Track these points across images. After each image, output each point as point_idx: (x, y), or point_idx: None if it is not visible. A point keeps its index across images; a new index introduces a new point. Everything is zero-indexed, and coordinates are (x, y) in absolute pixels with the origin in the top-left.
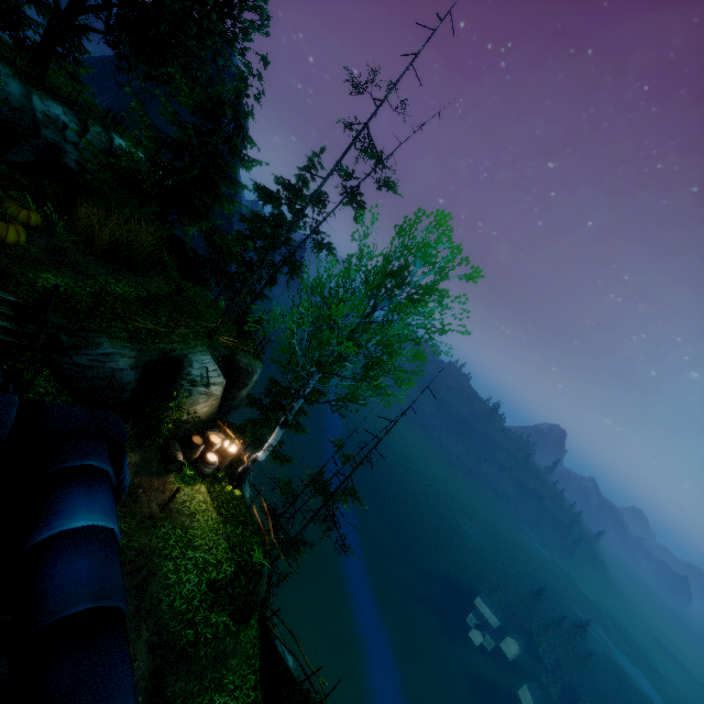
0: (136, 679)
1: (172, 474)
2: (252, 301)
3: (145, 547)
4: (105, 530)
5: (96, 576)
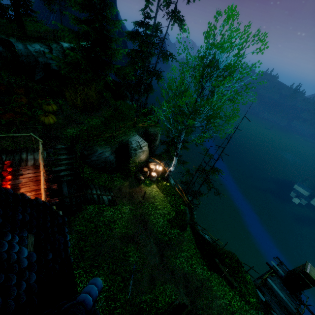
0: (154, 253)
1: (142, 184)
2: (146, 100)
3: (142, 213)
4: None
5: None
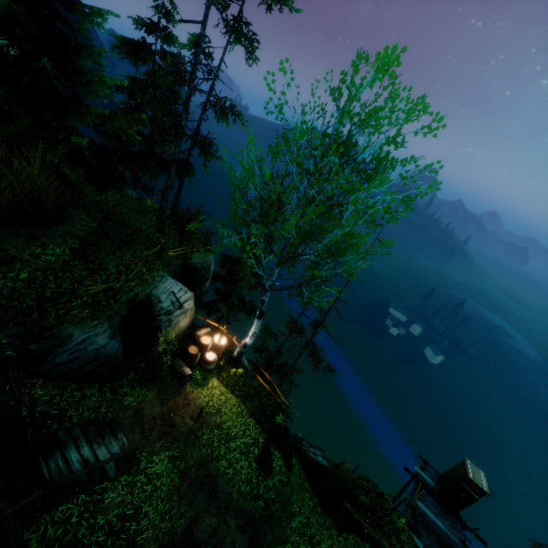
0: None
1: (187, 385)
2: (177, 195)
3: (199, 459)
4: None
5: None
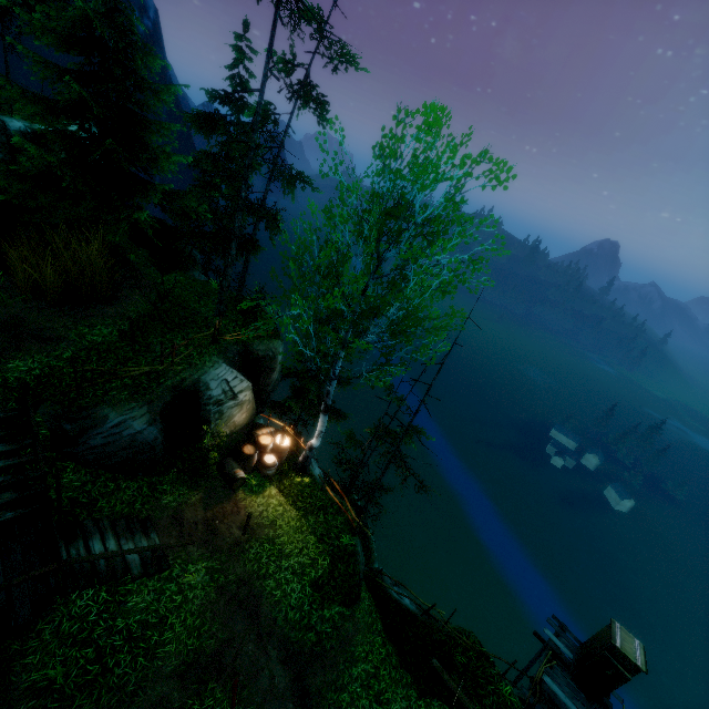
0: (281, 691)
1: (239, 491)
2: (243, 275)
3: (243, 575)
4: None
5: None
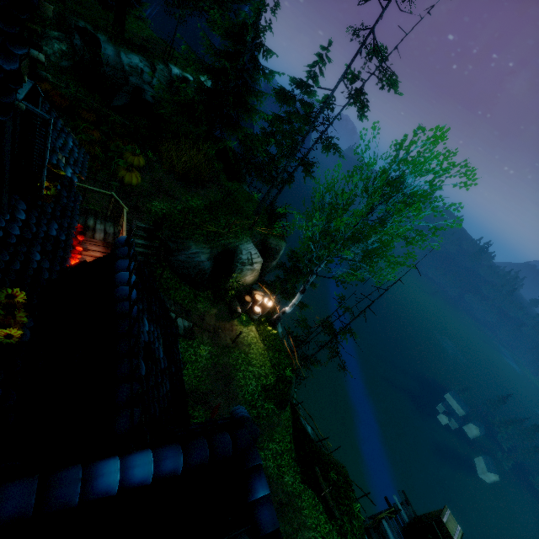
0: None
1: (235, 319)
2: (276, 195)
3: (226, 363)
4: (268, 495)
5: (271, 518)
